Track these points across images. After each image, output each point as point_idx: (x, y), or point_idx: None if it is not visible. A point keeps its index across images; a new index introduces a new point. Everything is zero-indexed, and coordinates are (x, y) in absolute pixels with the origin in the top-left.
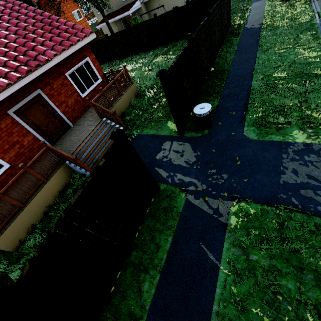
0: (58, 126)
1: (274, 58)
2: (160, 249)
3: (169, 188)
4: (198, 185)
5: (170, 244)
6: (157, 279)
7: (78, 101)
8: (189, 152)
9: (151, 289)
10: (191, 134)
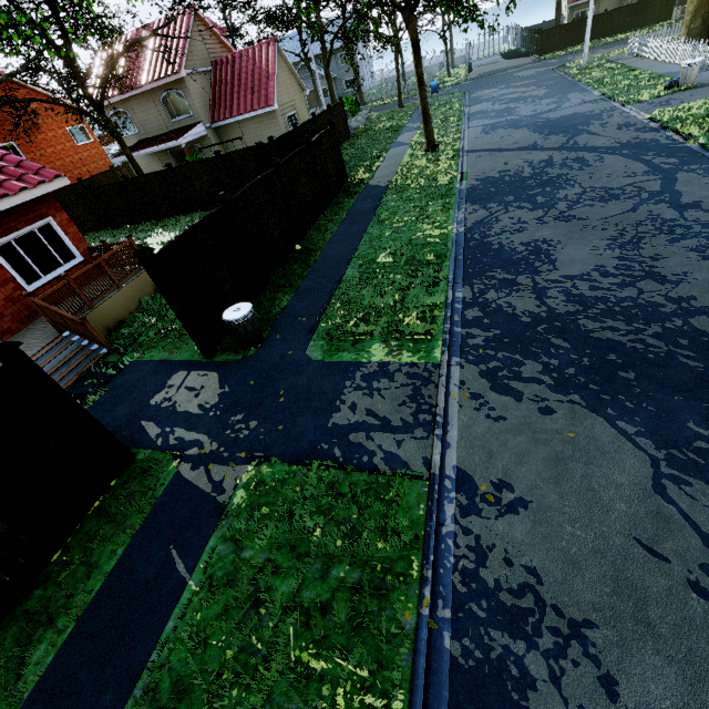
0: None
1: (388, 234)
2: (95, 573)
3: (153, 456)
4: (205, 445)
5: (118, 560)
6: (67, 633)
7: (16, 298)
8: (213, 388)
9: (47, 656)
10: (227, 356)
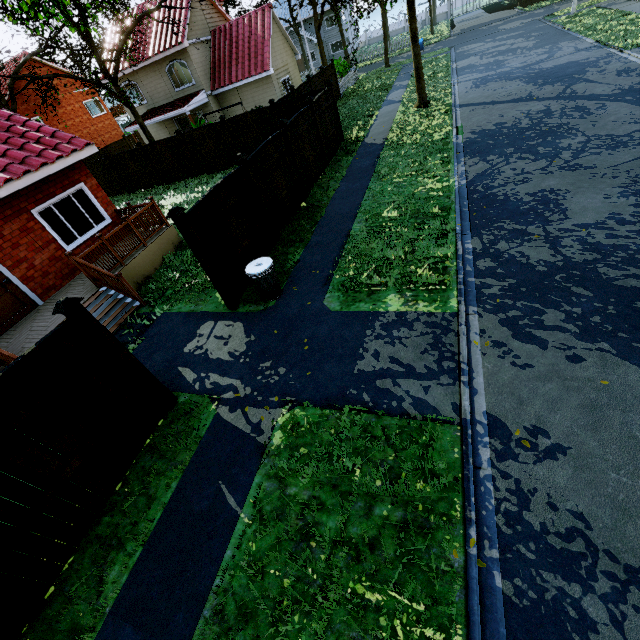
0: (10, 303)
1: (390, 189)
2: (154, 504)
3: (193, 399)
4: (239, 390)
5: (173, 492)
6: (136, 556)
7: (58, 257)
8: (239, 336)
9: (121, 576)
10: (249, 307)
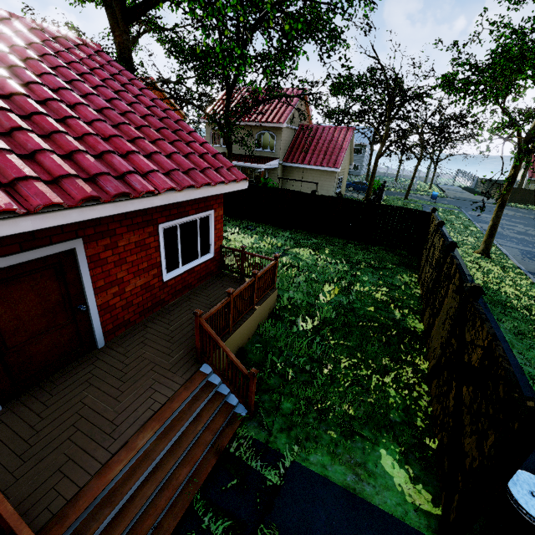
0: (65, 340)
1: None
2: None
3: None
4: None
5: None
6: None
7: (150, 285)
8: None
9: None
10: None
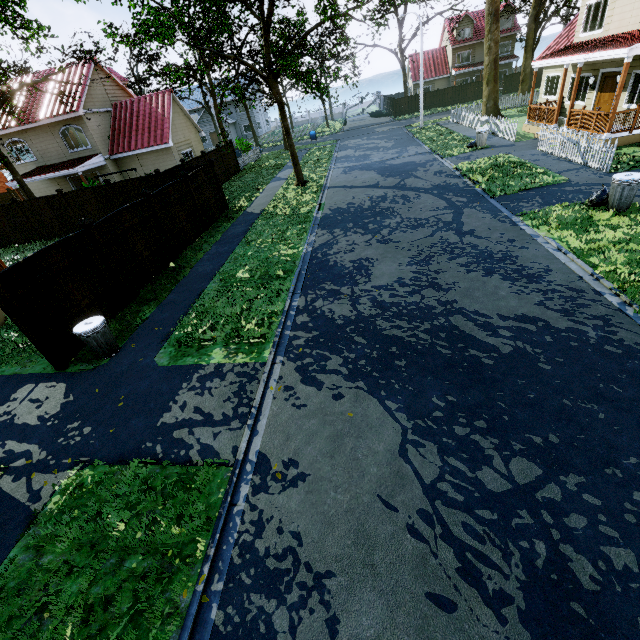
0: None
1: (251, 253)
2: None
3: None
4: (34, 455)
5: None
6: None
7: None
8: (57, 398)
9: None
10: (80, 366)
